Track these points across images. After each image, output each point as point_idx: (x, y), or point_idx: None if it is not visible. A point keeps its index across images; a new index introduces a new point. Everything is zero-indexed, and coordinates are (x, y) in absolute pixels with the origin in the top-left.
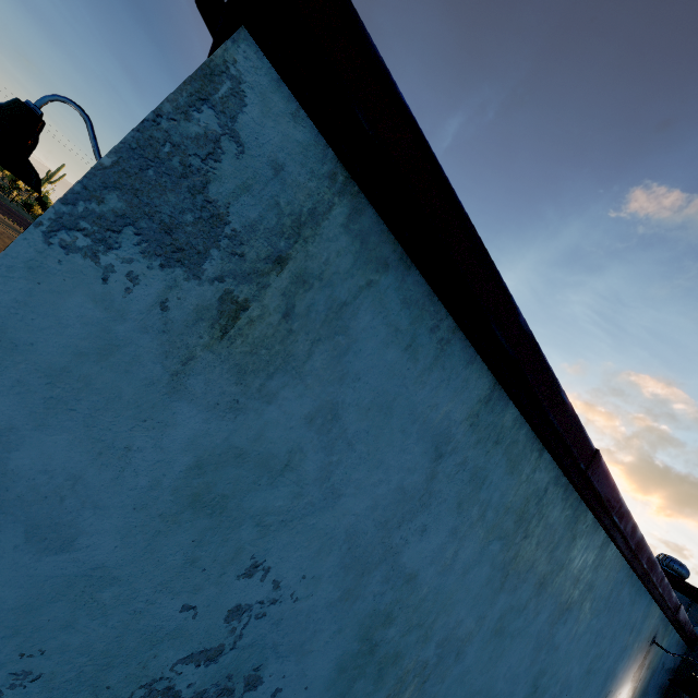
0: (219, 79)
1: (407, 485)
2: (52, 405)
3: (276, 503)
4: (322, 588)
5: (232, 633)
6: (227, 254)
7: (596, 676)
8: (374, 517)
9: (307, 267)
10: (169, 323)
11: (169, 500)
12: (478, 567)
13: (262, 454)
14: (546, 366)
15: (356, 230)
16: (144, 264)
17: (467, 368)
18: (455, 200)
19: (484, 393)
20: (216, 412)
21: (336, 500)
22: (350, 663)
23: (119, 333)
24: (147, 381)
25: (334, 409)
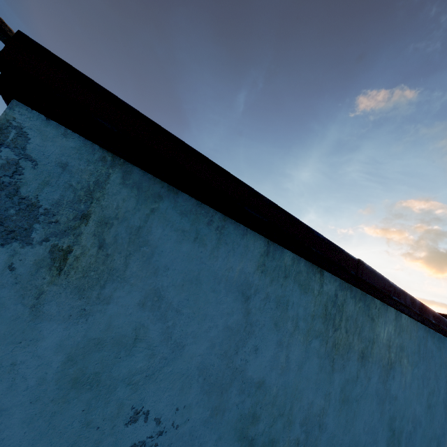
0: (7, 130)
1: (231, 324)
2: None
3: (137, 366)
4: (194, 412)
5: None
6: (46, 224)
7: (436, 408)
8: (215, 352)
9: (105, 215)
10: (18, 277)
11: (55, 388)
12: (308, 361)
13: (115, 337)
14: (296, 220)
15: (131, 183)
16: None
17: (243, 238)
18: (187, 147)
19: (263, 249)
20: (71, 321)
21: (181, 350)
22: None
23: None
24: (14, 317)
25: (157, 293)
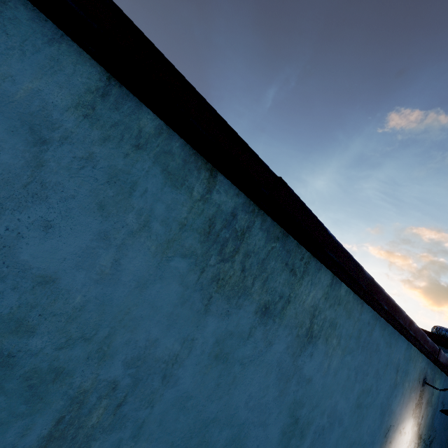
0: None
1: None
2: None
3: None
4: None
5: None
6: None
7: (369, 411)
8: None
9: None
10: None
11: None
12: (161, 283)
13: None
14: (166, 62)
15: None
16: None
17: (51, 45)
18: None
19: (95, 84)
20: None
21: None
22: None
23: None
24: None
25: None
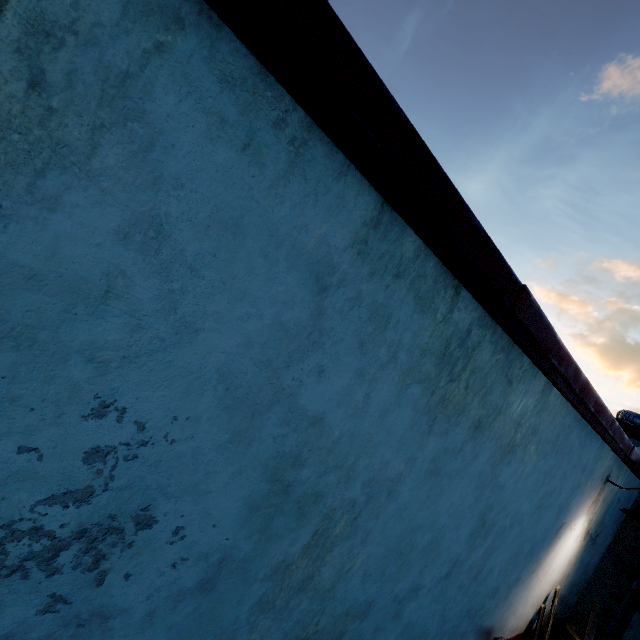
0: None
1: (287, 321)
2: None
3: (108, 336)
4: (203, 430)
5: (99, 475)
6: None
7: (548, 511)
8: (251, 356)
9: (44, 11)
10: None
11: None
12: (398, 411)
13: (65, 276)
14: (444, 178)
15: None
16: None
17: (339, 180)
18: None
19: (370, 214)
20: None
21: (193, 335)
22: (262, 503)
23: None
24: None
25: (156, 224)
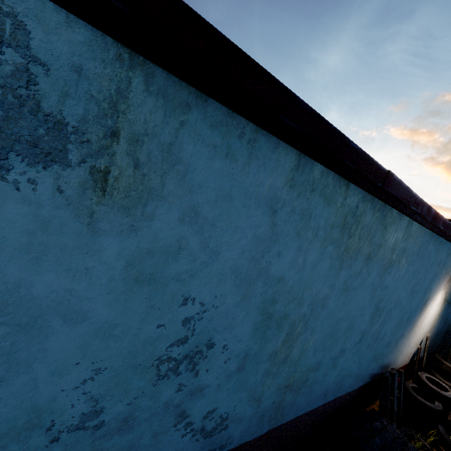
0: None
1: (259, 235)
2: (35, 262)
3: (182, 268)
4: (228, 298)
5: (189, 329)
6: (78, 144)
7: (417, 293)
8: (245, 257)
9: (134, 131)
10: (69, 198)
11: (123, 284)
12: (321, 262)
13: (162, 247)
14: (333, 129)
15: (155, 90)
16: (33, 171)
17: (275, 152)
18: (216, 34)
19: (293, 163)
20: (124, 235)
21: (217, 256)
22: (260, 325)
23: (45, 214)
24: (76, 233)
25: (193, 209)
